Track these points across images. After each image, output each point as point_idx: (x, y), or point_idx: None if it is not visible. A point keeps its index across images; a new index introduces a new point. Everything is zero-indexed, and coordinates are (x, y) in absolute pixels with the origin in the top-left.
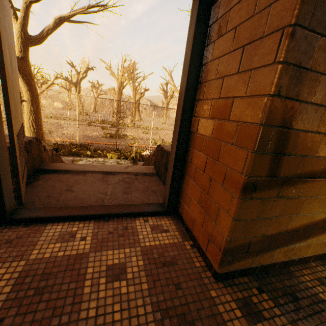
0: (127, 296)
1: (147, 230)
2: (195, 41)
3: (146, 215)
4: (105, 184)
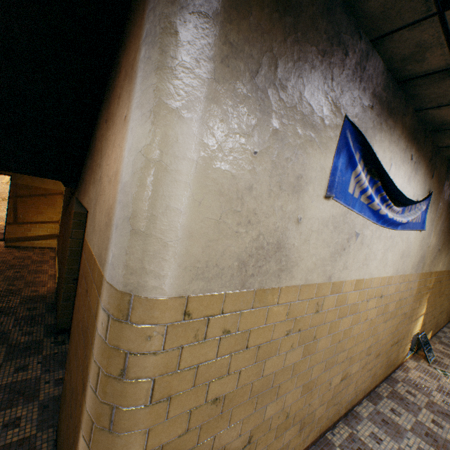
0: None
1: None
2: (11, 189)
3: None
4: None
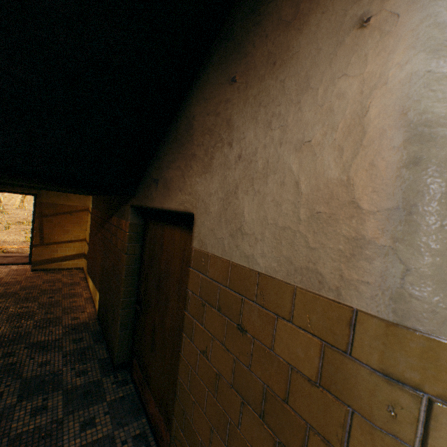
0: (1, 272)
1: (17, 267)
2: (34, 209)
3: (19, 265)
4: (4, 260)
